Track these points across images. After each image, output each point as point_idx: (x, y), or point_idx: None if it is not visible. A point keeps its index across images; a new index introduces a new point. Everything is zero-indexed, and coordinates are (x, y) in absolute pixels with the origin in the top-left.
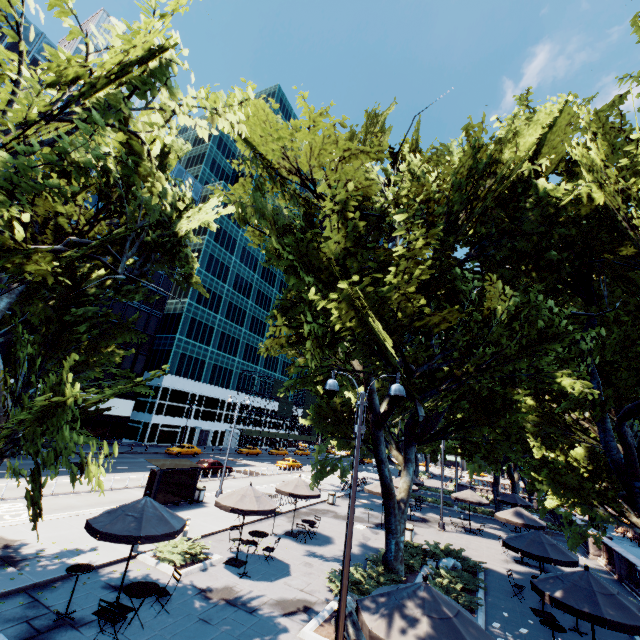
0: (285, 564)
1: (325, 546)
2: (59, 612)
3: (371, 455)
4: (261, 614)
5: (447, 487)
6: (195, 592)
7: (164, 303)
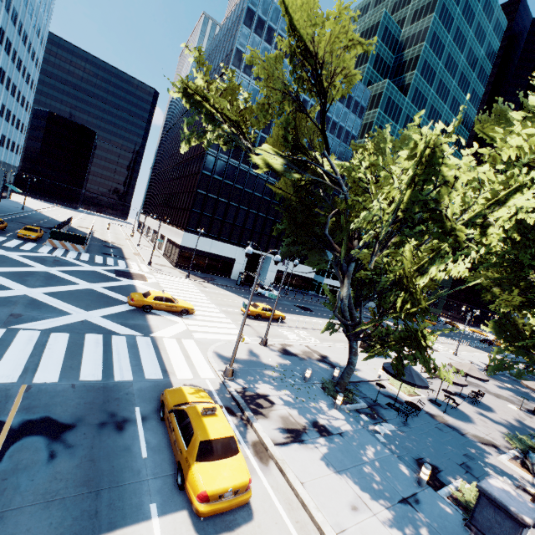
0: (466, 415)
1: (489, 412)
2: (372, 399)
3: None
4: (468, 438)
5: None
6: (423, 412)
7: None
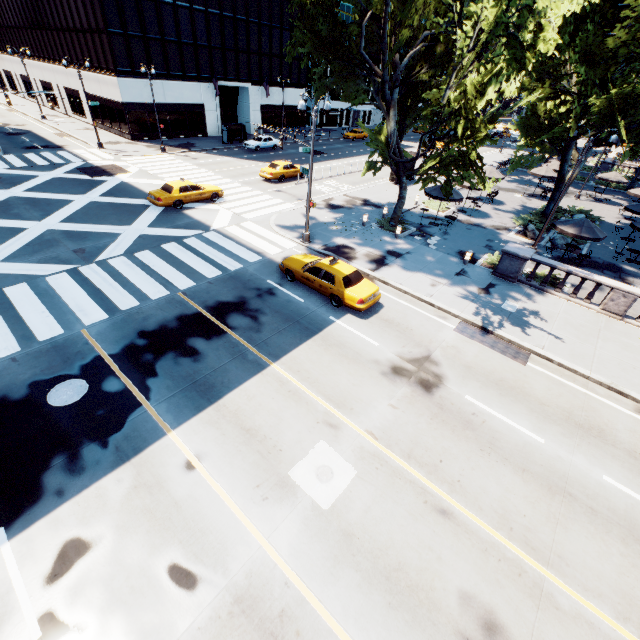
0: (485, 213)
1: (501, 206)
2: (417, 223)
3: (555, 154)
4: (488, 229)
5: (587, 163)
6: (456, 221)
7: None
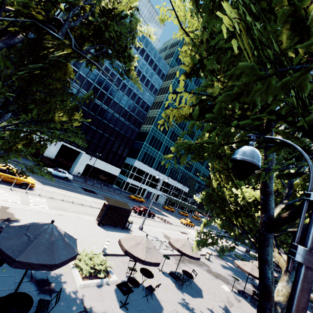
0: (160, 306)
1: (196, 298)
2: None
3: (251, 247)
4: None
5: None
6: (78, 309)
7: (141, 125)
